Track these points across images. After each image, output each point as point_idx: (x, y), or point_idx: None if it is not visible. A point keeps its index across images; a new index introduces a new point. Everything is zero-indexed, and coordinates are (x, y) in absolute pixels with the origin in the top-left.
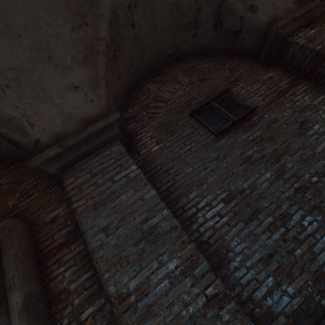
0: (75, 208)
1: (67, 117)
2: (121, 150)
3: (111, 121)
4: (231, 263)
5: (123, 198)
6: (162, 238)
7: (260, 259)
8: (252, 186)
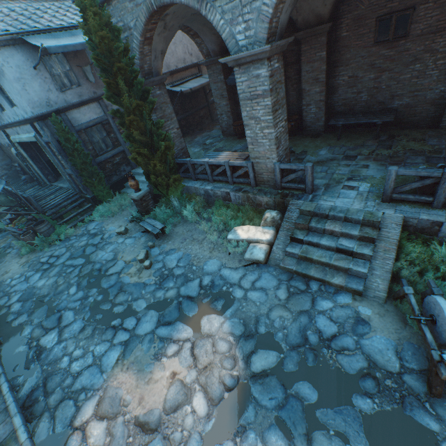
0: (301, 60)
1: (311, 12)
2: (324, 42)
3: (326, 27)
4: (334, 96)
5: (315, 65)
6: (319, 83)
7: (342, 99)
8: (362, 77)
